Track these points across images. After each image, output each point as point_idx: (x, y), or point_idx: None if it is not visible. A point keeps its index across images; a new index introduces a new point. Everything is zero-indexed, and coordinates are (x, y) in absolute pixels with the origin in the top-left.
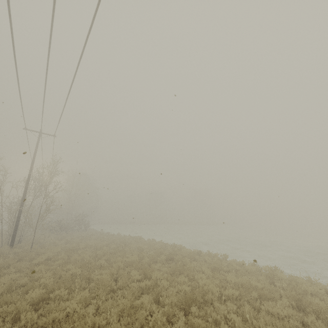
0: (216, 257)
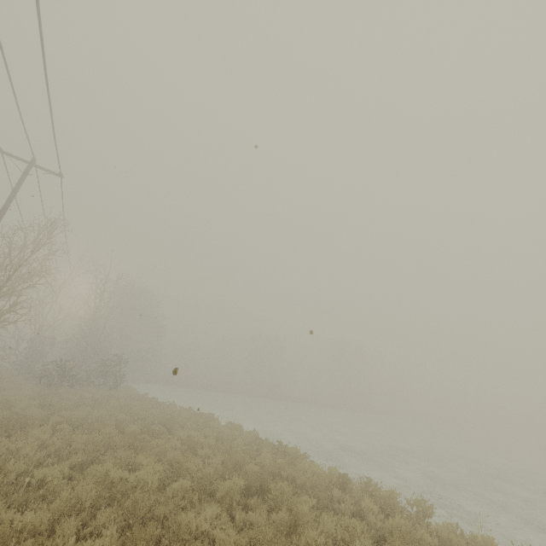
0: (394, 506)
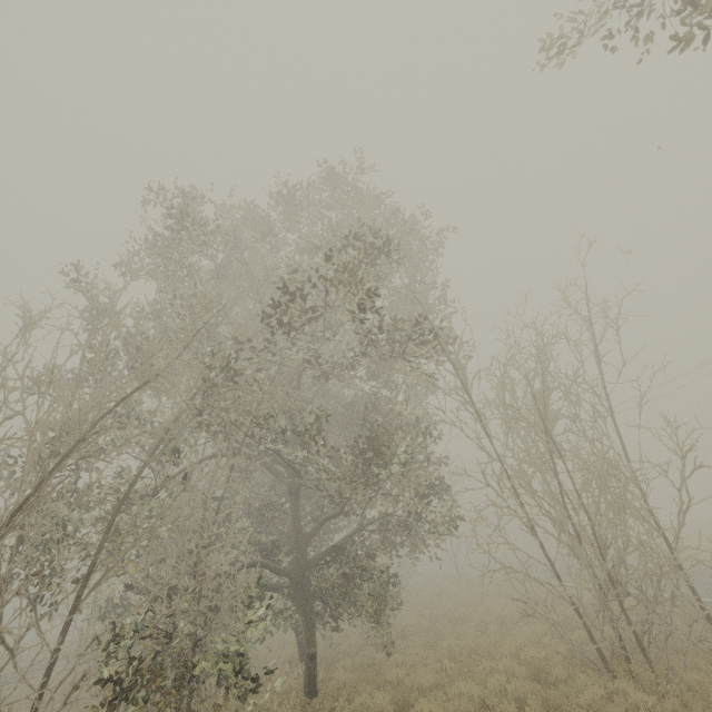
0: None
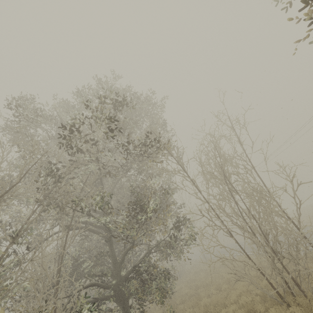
0: None
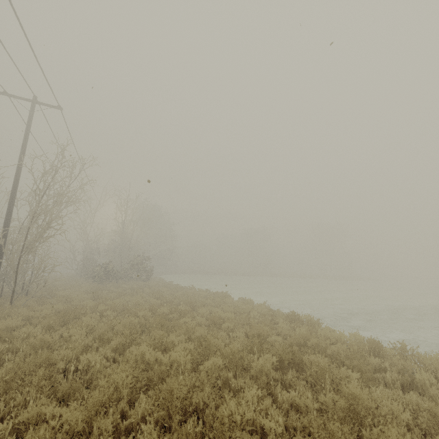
0: None
